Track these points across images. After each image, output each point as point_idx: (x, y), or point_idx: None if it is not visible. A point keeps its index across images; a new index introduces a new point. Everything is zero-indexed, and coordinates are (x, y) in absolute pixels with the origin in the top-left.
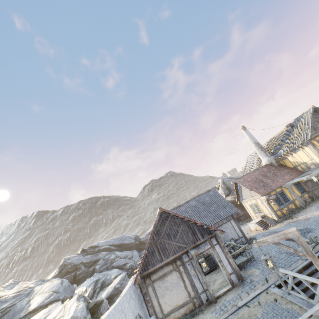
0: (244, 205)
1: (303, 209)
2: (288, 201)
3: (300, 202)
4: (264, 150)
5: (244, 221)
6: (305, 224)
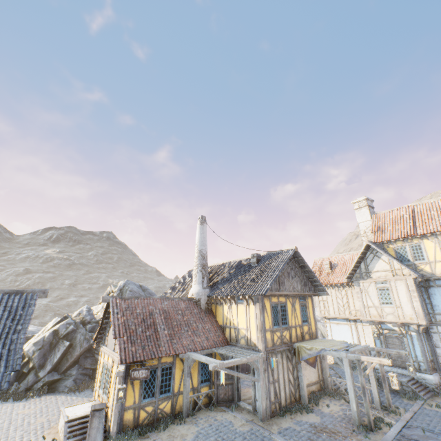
0: (100, 357)
1: (180, 422)
2: (167, 392)
3: (185, 402)
4: (205, 273)
5: (92, 384)
6: None
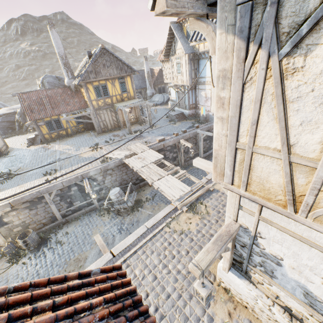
0: None
1: (70, 137)
2: (61, 128)
3: (71, 131)
4: (68, 69)
5: None
6: (35, 155)
